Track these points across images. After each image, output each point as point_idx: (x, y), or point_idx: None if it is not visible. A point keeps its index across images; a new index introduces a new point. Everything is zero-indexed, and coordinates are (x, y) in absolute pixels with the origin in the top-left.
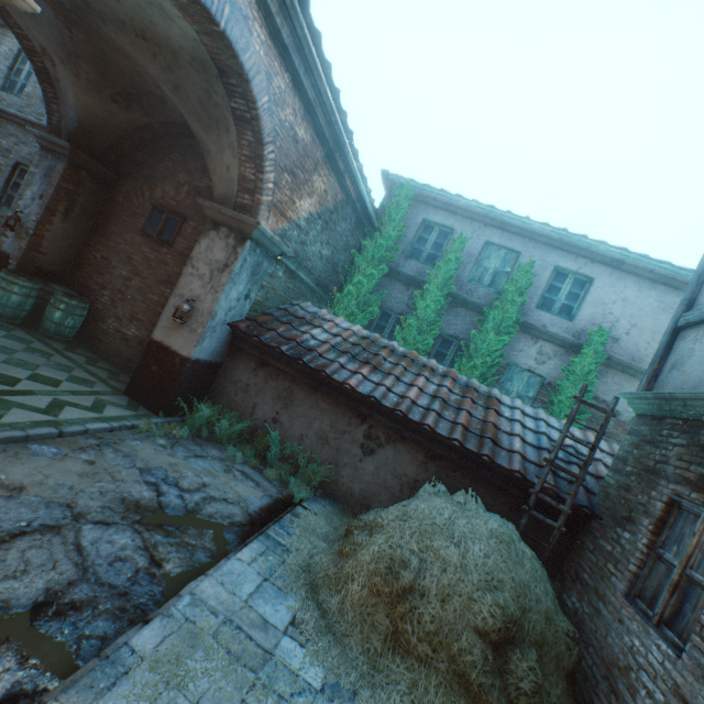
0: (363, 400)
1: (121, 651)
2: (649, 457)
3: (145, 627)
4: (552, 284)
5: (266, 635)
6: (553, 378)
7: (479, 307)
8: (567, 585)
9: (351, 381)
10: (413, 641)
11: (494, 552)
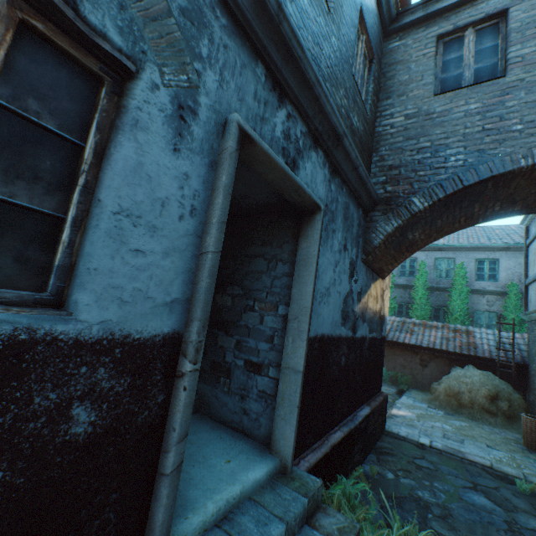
0: (413, 346)
1: (396, 405)
2: (531, 336)
3: (396, 404)
4: (478, 267)
5: (423, 407)
6: (501, 311)
7: (445, 289)
8: (528, 394)
9: (406, 340)
10: (465, 404)
11: (481, 378)
